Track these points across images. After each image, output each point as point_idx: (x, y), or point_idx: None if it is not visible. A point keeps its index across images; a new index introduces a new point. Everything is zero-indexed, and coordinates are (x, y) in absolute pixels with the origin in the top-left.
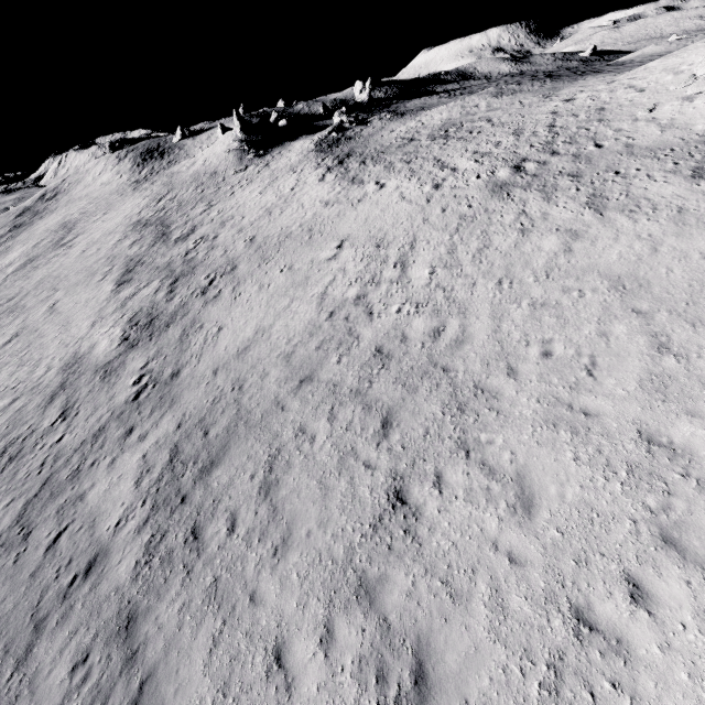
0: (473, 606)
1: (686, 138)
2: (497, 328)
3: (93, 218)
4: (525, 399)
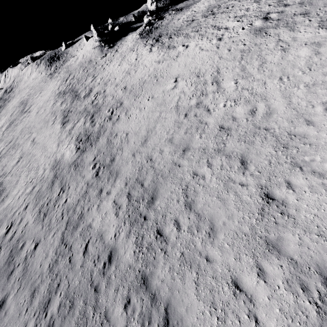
0: None
1: None
2: (289, 102)
3: (35, 96)
4: (325, 134)
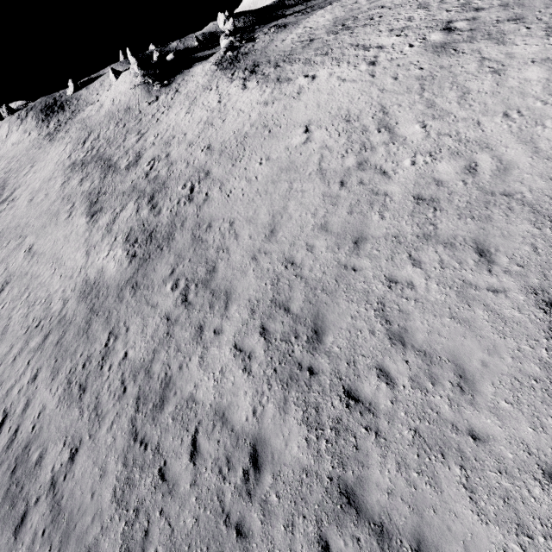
0: None
1: None
2: (535, 149)
3: (21, 173)
4: None
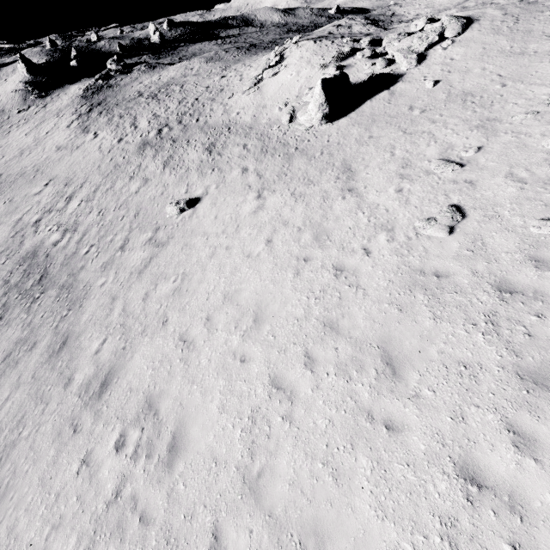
0: None
1: (225, 121)
2: (81, 239)
3: None
4: (65, 275)
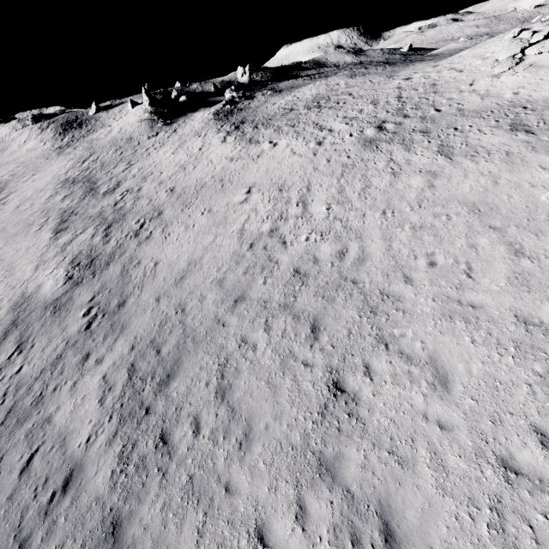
0: (418, 469)
1: (500, 103)
2: (389, 247)
3: (22, 179)
4: (423, 299)
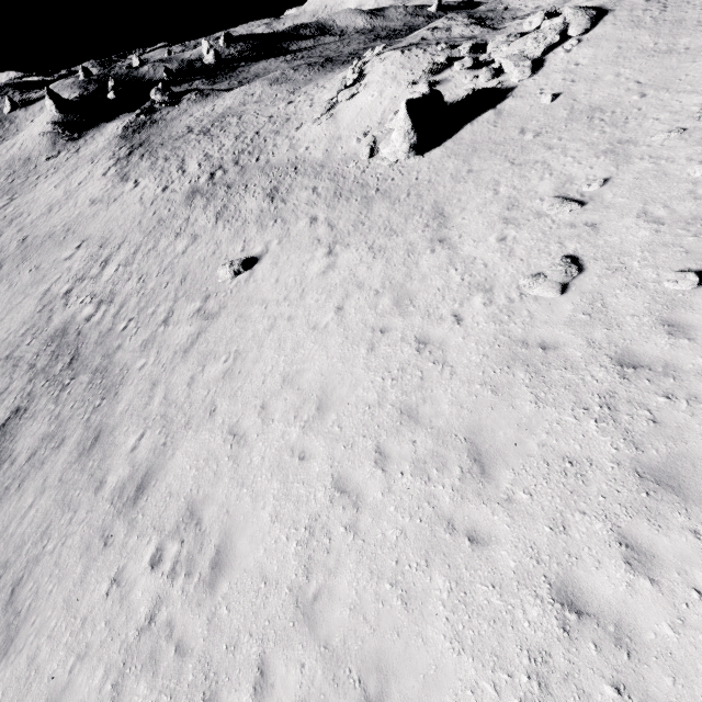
0: (4, 464)
1: (290, 159)
2: (118, 312)
3: None
4: (99, 357)
